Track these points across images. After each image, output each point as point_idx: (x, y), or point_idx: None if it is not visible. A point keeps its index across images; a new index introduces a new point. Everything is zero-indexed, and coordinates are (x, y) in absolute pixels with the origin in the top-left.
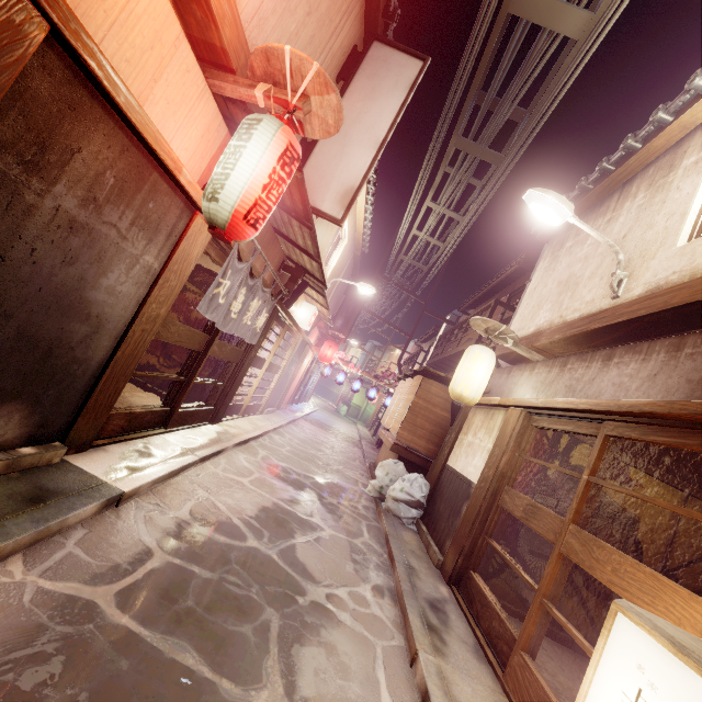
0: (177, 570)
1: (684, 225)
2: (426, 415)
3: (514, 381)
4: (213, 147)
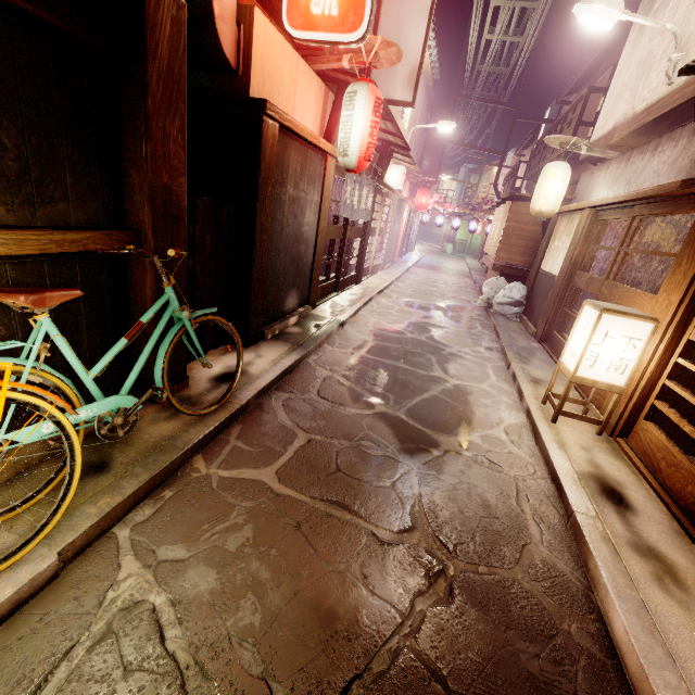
0: (382, 346)
1: None
2: (518, 234)
3: (594, 182)
4: (320, 104)
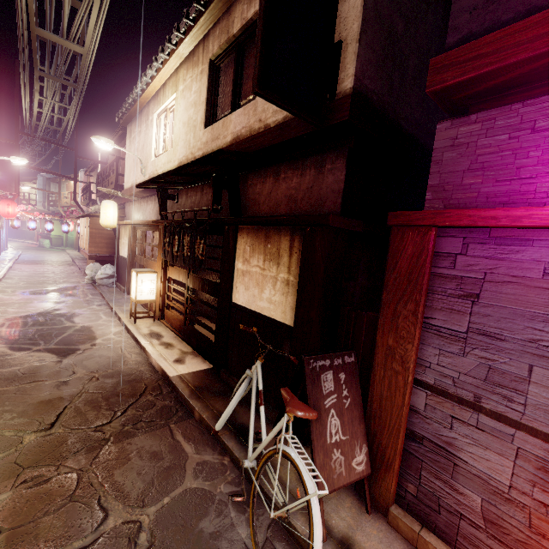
0: (18, 322)
1: (152, 151)
2: (100, 236)
3: (131, 210)
4: None
